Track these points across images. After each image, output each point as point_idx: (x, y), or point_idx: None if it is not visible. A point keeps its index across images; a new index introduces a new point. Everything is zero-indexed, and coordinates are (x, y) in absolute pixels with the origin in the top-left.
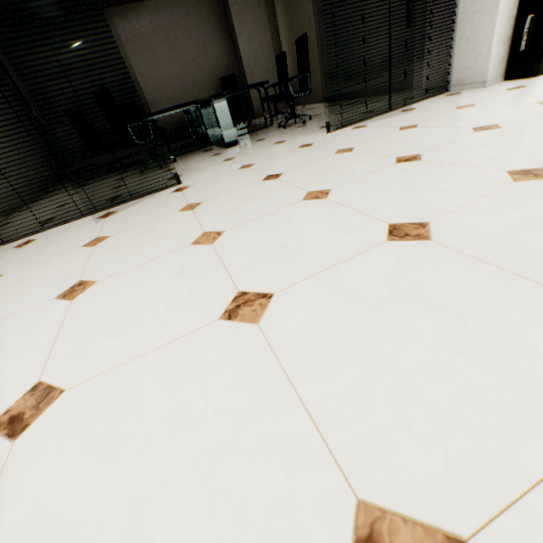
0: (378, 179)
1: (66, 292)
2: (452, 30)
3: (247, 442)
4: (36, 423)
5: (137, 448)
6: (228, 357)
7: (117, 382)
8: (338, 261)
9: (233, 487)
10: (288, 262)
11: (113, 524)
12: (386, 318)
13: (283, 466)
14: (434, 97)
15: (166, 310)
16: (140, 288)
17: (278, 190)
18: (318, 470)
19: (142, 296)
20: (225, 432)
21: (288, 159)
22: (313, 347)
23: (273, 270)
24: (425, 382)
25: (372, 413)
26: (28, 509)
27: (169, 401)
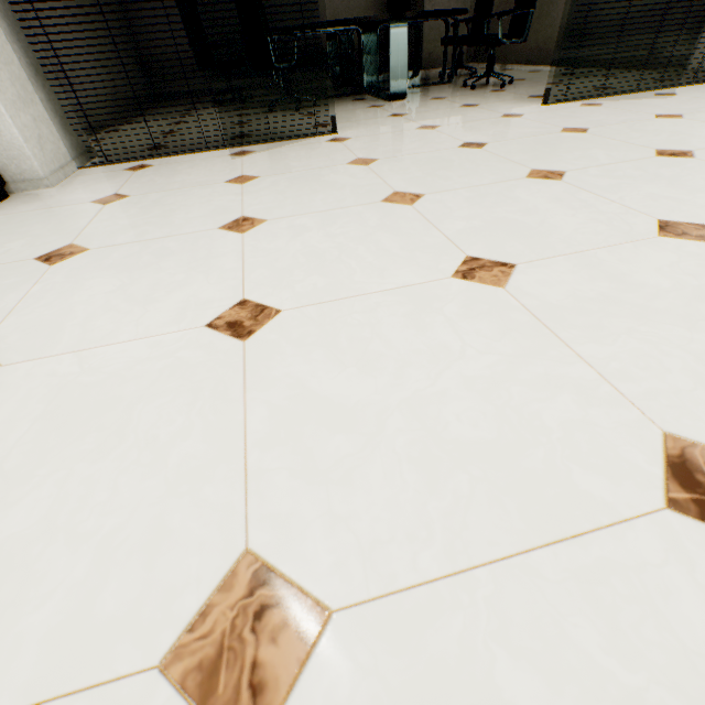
0: (634, 170)
1: (230, 225)
2: None
3: (524, 378)
4: (263, 332)
5: (396, 365)
6: (476, 311)
7: (344, 312)
8: (595, 246)
9: (520, 406)
10: (525, 238)
11: (395, 413)
12: (670, 306)
13: (573, 399)
14: None
15: (377, 260)
16: (330, 234)
17: (487, 161)
18: (614, 407)
19: (338, 243)
20: (495, 367)
21: (490, 127)
22: (582, 317)
23: (507, 242)
24: None
25: (667, 377)
26: (293, 391)
27: (417, 336)
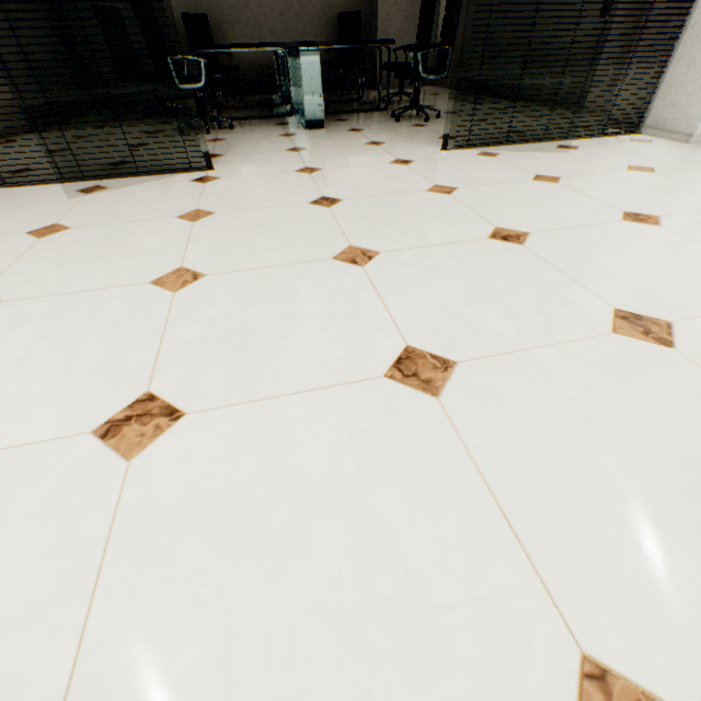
0: (449, 258)
1: None
2: (676, 37)
3: None
4: None
5: None
6: (54, 507)
7: None
8: (301, 388)
9: None
10: (240, 363)
11: None
12: (288, 520)
13: None
14: (615, 136)
15: (42, 389)
16: (40, 334)
17: (317, 228)
18: None
19: (33, 351)
20: None
21: (366, 177)
22: (165, 534)
23: (214, 370)
24: (255, 663)
25: (151, 693)
26: None
27: None
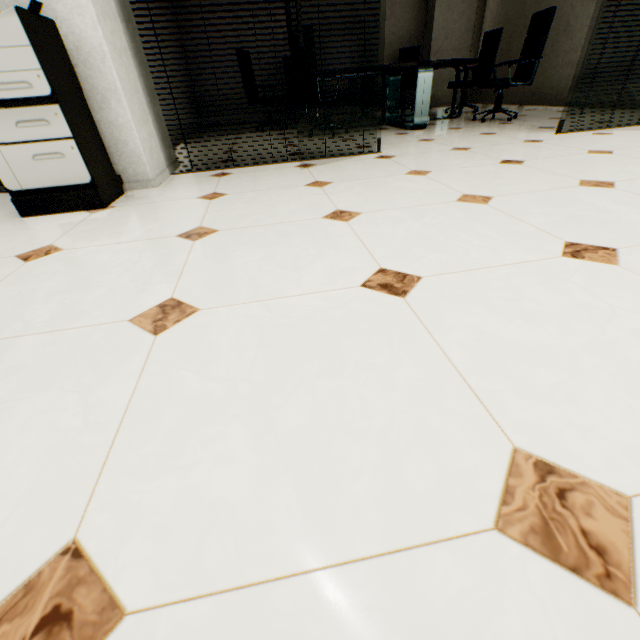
0: None
1: (331, 215)
2: None
3: None
4: (415, 291)
5: (557, 319)
6: (604, 282)
7: (480, 280)
8: None
9: None
10: (611, 229)
11: (581, 353)
12: None
13: None
14: None
15: (483, 243)
16: (426, 224)
17: (534, 174)
18: None
19: (438, 230)
20: None
21: (519, 149)
22: None
23: (596, 232)
24: None
25: None
26: (474, 335)
27: (561, 298)
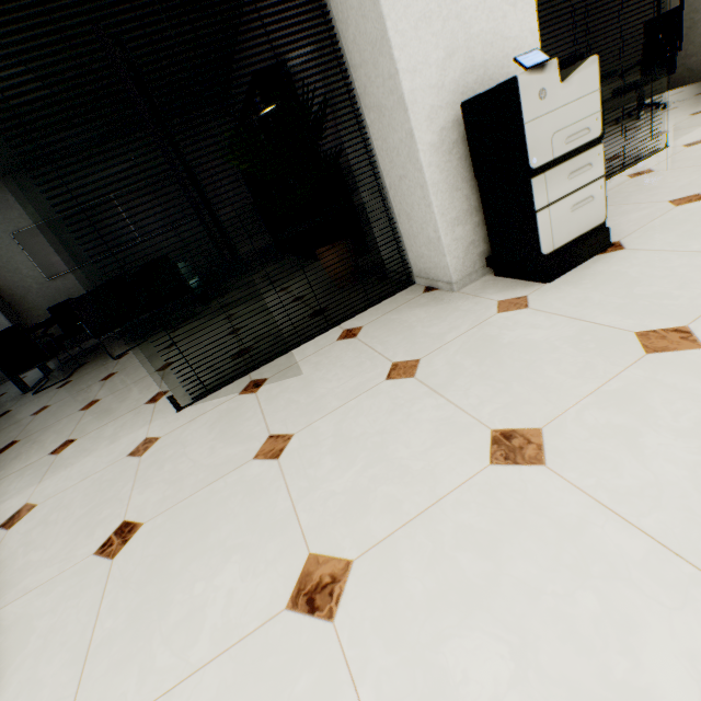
0: None
1: None
2: None
3: None
4: None
5: None
6: None
7: None
8: None
9: None
10: None
11: None
12: None
13: None
14: None
15: None
16: None
17: None
18: None
19: None
20: None
21: None
22: None
23: None
24: None
25: None
26: None
27: None
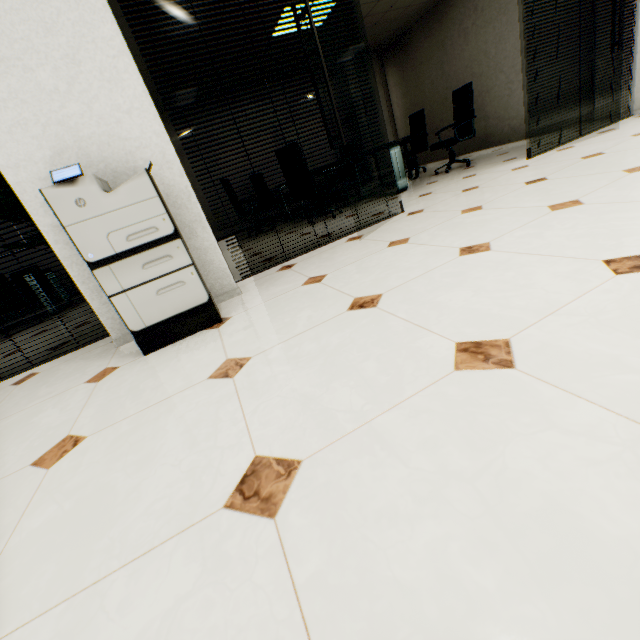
0: None
1: (464, 252)
2: (630, 59)
3: None
4: None
5: None
6: None
7: None
8: None
9: None
10: None
11: None
12: None
13: None
14: (620, 121)
15: None
16: (565, 228)
17: (573, 180)
18: None
19: (586, 227)
20: None
21: (521, 174)
22: None
23: None
24: None
25: None
26: None
27: None
